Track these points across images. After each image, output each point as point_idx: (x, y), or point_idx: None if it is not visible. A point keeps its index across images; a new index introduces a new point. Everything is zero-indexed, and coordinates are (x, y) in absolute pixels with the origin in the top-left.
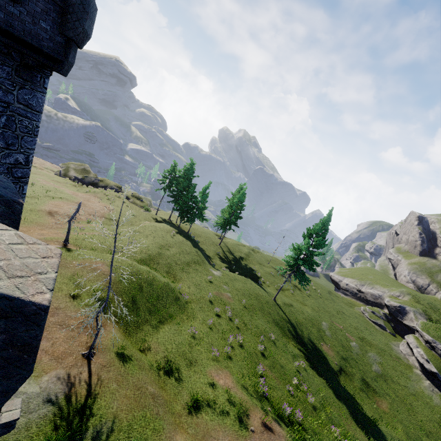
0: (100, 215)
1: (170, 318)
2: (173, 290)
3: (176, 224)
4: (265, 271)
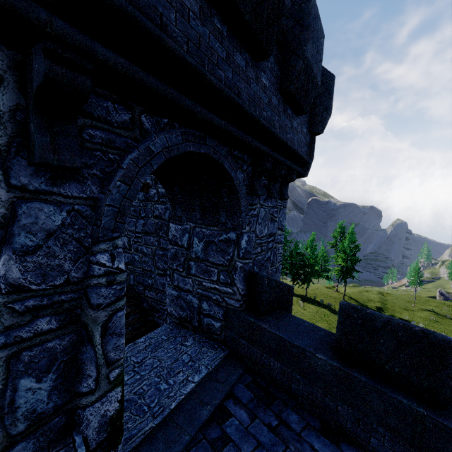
0: None
1: None
2: None
3: None
4: (421, 317)
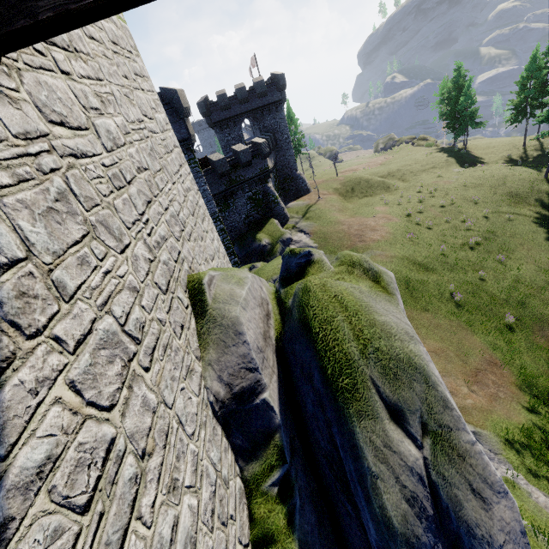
0: (378, 164)
1: (374, 195)
2: (386, 184)
3: (460, 146)
4: None
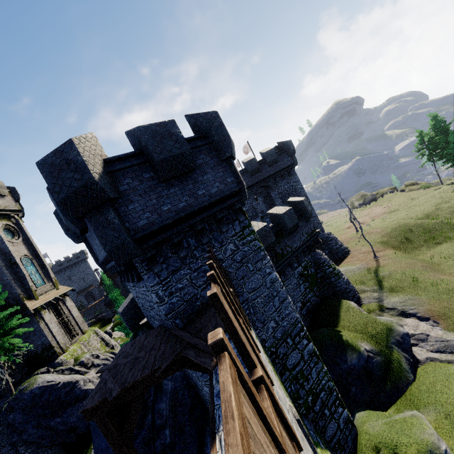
0: (382, 214)
1: (448, 239)
2: (450, 223)
3: None
4: None
